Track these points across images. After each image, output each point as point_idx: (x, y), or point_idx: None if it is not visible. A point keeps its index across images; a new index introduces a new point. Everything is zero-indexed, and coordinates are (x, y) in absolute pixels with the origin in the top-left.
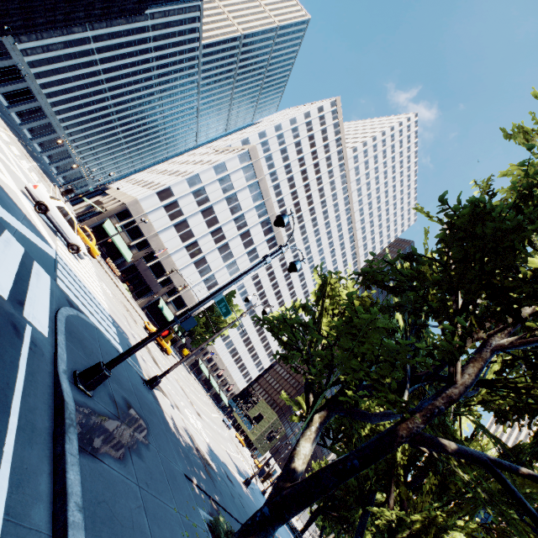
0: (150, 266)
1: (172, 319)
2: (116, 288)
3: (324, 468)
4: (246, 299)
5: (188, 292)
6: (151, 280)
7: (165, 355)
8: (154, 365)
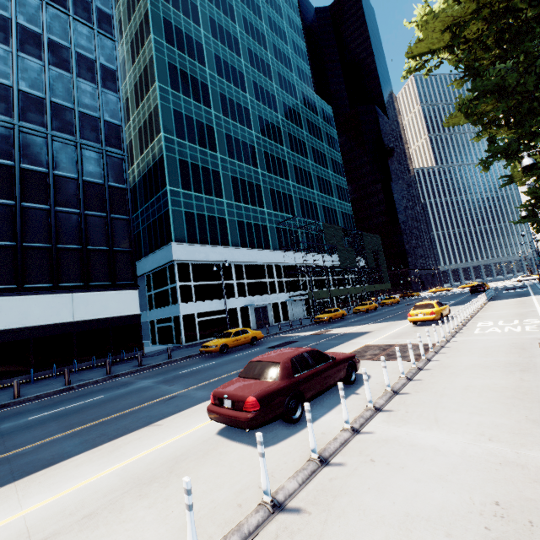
0: None
1: None
2: None
3: None
4: None
5: None
6: None
7: None
8: None
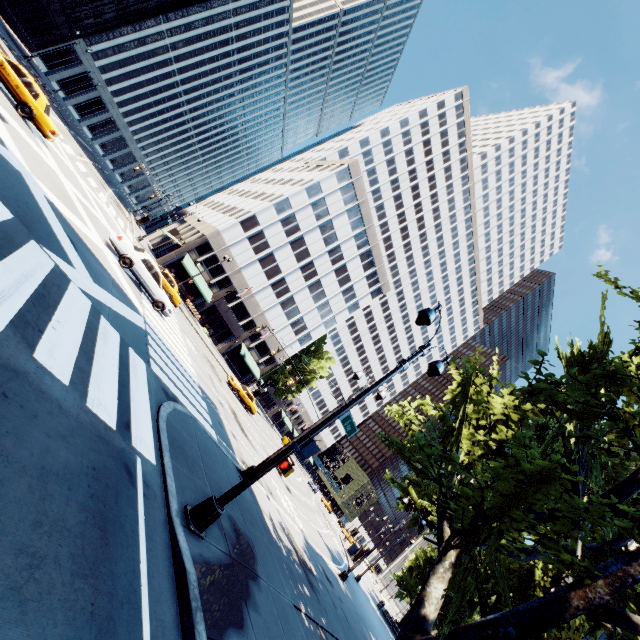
0: (231, 307)
1: (255, 367)
2: (197, 337)
3: (466, 628)
4: (355, 376)
5: (273, 337)
6: (233, 323)
7: (249, 413)
8: (243, 437)
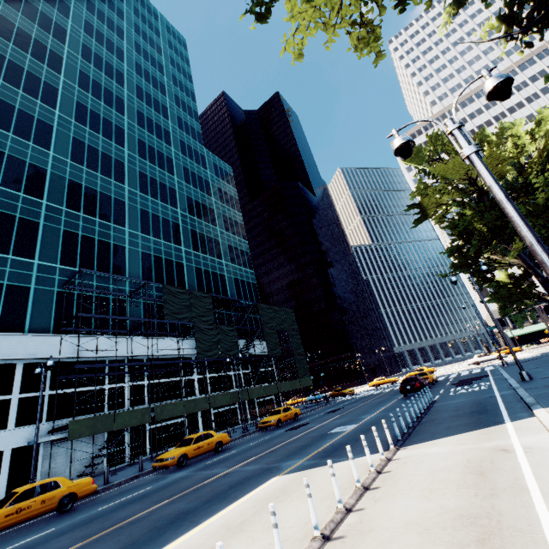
0: None
1: None
2: None
3: None
4: None
5: None
6: None
7: None
8: None
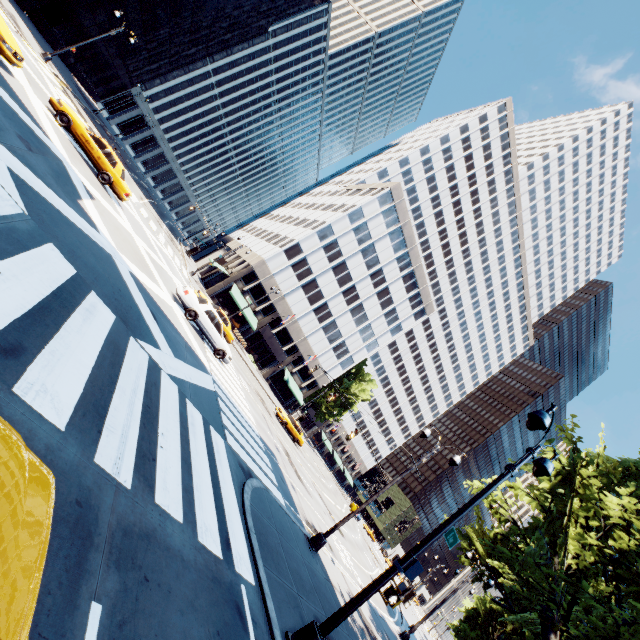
0: (275, 333)
1: (298, 391)
2: (246, 369)
3: None
4: (423, 434)
5: (315, 361)
6: (276, 348)
7: (296, 444)
8: (299, 483)
